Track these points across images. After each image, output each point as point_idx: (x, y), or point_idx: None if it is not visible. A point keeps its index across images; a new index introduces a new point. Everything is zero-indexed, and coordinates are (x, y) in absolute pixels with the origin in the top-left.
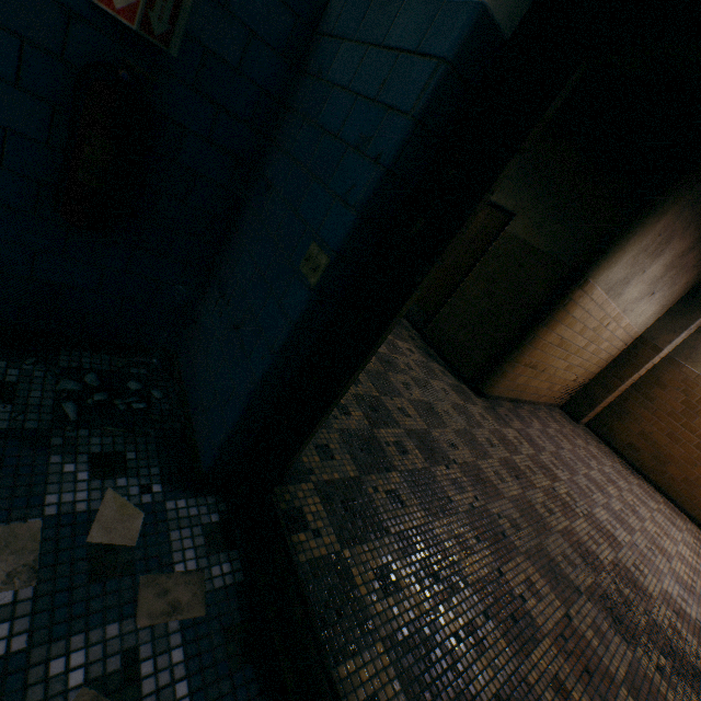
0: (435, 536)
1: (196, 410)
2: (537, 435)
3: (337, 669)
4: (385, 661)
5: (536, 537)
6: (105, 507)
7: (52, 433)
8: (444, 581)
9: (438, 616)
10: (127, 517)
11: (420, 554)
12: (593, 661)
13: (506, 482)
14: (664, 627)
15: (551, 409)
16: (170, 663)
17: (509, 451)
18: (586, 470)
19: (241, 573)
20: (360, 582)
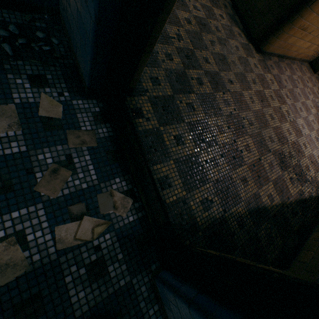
0: (207, 125)
1: (76, 51)
2: (285, 79)
3: (153, 167)
4: (173, 166)
5: (259, 129)
6: (43, 101)
7: (3, 62)
8: (206, 142)
9: (200, 154)
10: (54, 106)
11: (197, 132)
12: (262, 174)
13: (254, 103)
14: (302, 166)
15: (302, 63)
16: (85, 160)
17: (263, 87)
18: (304, 100)
19: (112, 133)
20: (167, 140)
